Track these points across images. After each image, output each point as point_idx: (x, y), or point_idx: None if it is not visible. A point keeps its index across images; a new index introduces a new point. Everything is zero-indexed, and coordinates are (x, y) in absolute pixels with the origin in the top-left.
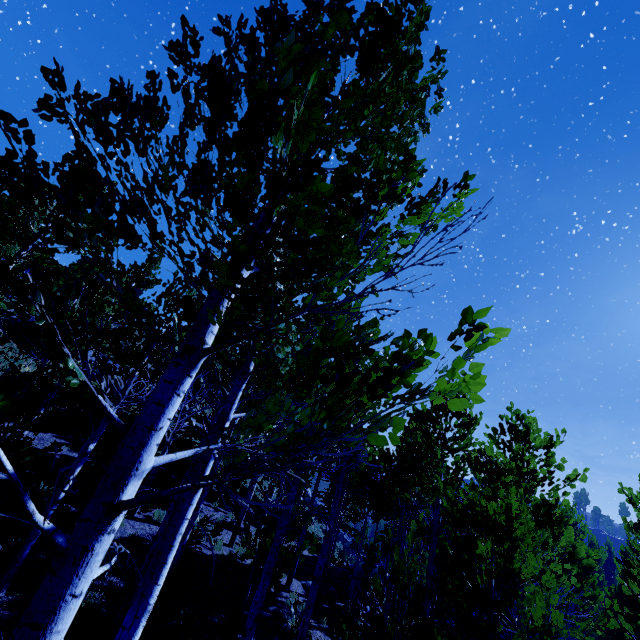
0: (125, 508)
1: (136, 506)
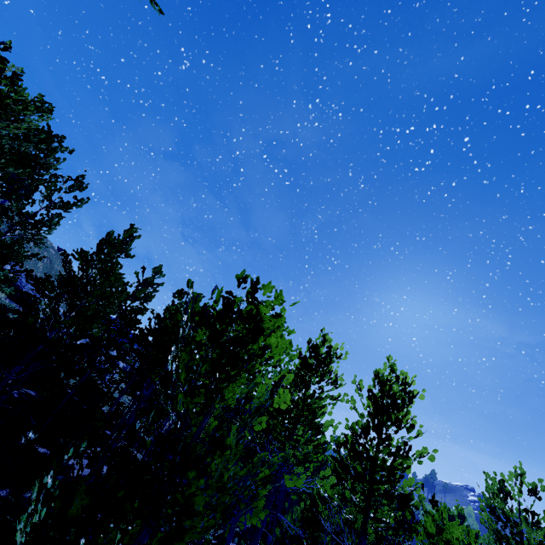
0: None
1: None
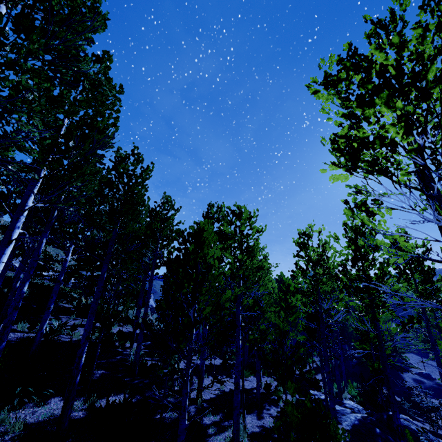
0: None
1: None
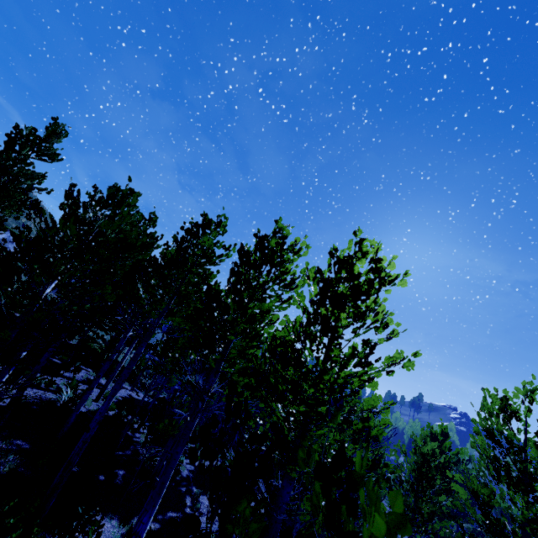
0: None
1: None
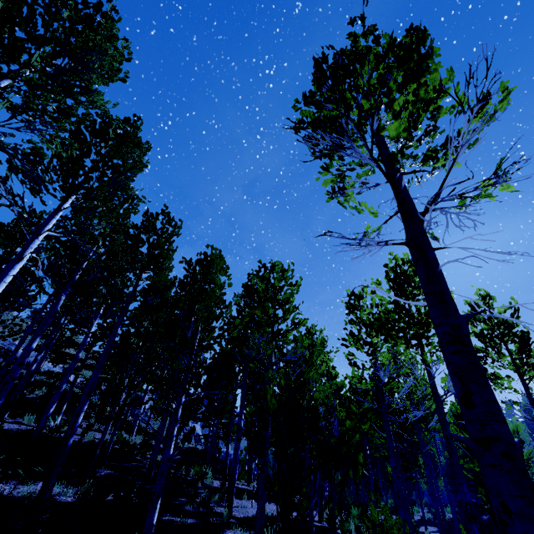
0: None
1: None
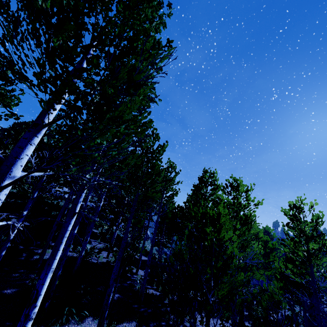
0: (3, 188)
1: (8, 186)
